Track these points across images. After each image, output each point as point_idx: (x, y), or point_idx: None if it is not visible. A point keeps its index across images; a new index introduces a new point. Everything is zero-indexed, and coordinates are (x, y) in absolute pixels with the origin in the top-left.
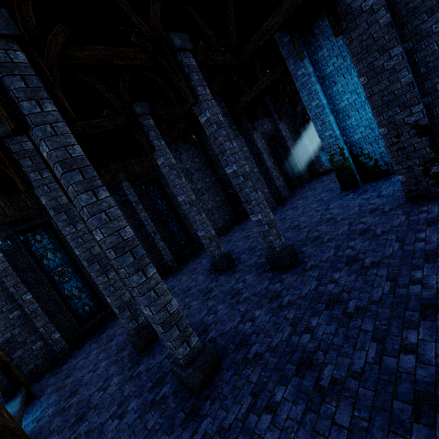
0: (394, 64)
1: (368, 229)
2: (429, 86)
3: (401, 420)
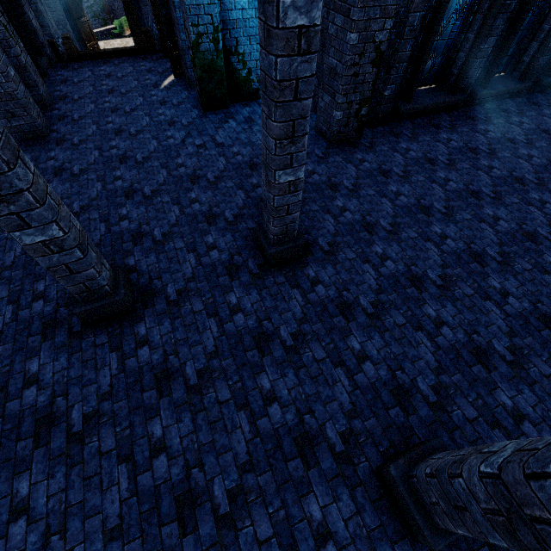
0: None
1: (333, 182)
2: None
3: None
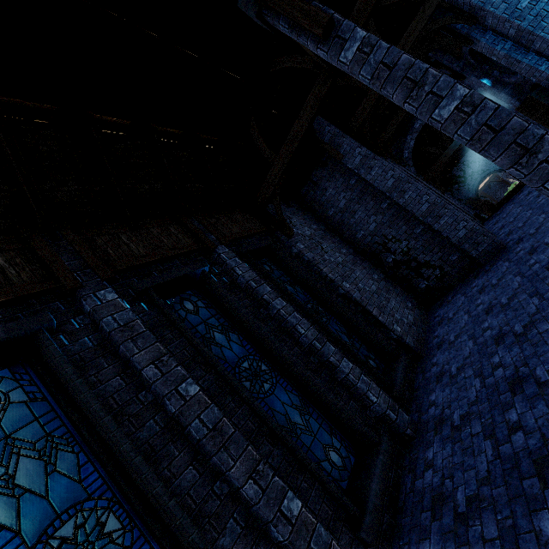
0: None
1: None
2: None
3: None
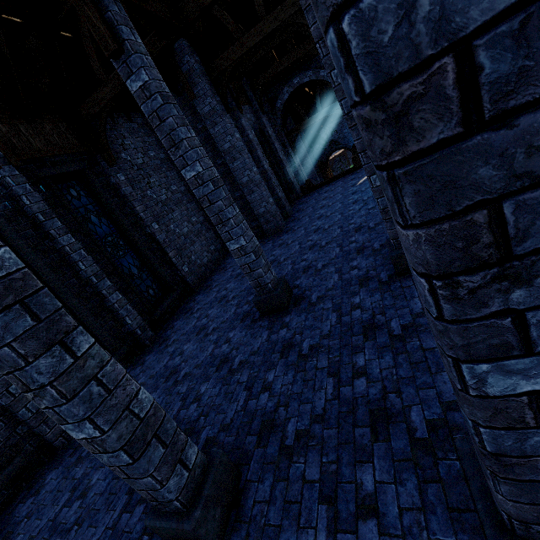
0: None
1: None
2: None
3: None
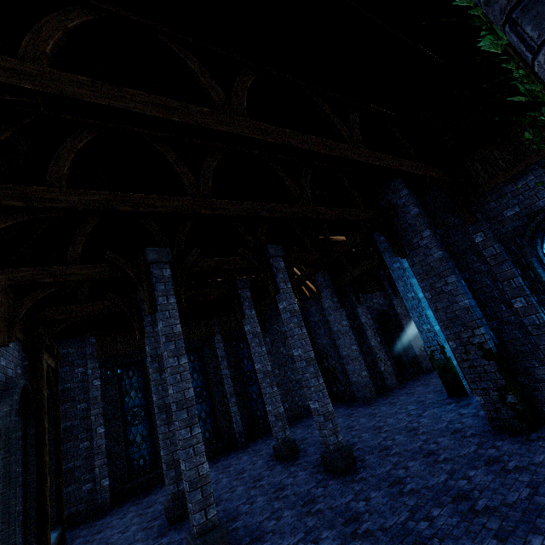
0: (451, 289)
1: (435, 452)
2: (490, 312)
3: None
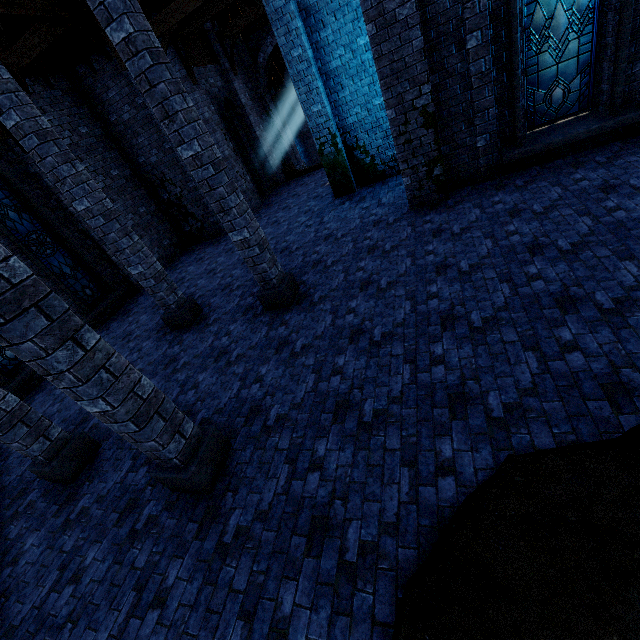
0: (407, 14)
1: (376, 245)
2: (437, 59)
3: (442, 423)
